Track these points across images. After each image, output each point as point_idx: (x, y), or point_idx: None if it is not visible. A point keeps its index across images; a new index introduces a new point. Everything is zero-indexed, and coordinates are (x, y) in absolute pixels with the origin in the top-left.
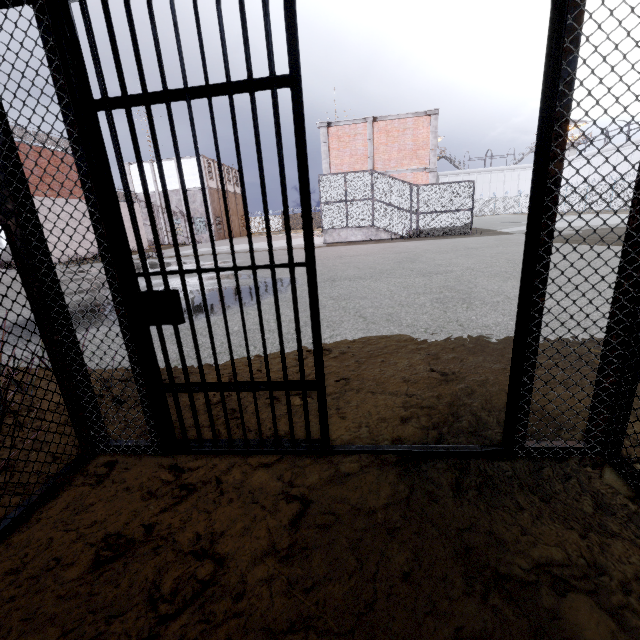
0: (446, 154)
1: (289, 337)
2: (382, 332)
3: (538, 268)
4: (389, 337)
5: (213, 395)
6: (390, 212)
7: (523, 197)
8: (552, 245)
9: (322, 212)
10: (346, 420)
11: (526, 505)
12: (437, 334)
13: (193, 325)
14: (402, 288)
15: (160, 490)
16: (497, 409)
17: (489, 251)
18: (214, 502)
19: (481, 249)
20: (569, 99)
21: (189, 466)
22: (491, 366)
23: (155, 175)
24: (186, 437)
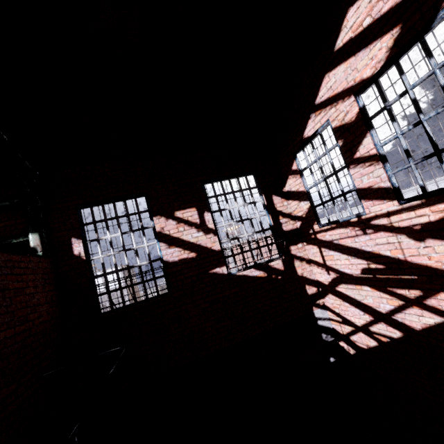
0: None
1: None
2: None
3: None
4: None
5: None
6: None
7: None
8: None
9: None
10: None
11: None
12: None
13: None
14: None
15: None
16: None
17: None
18: None
19: None
20: None
21: None
22: None
23: None
24: None
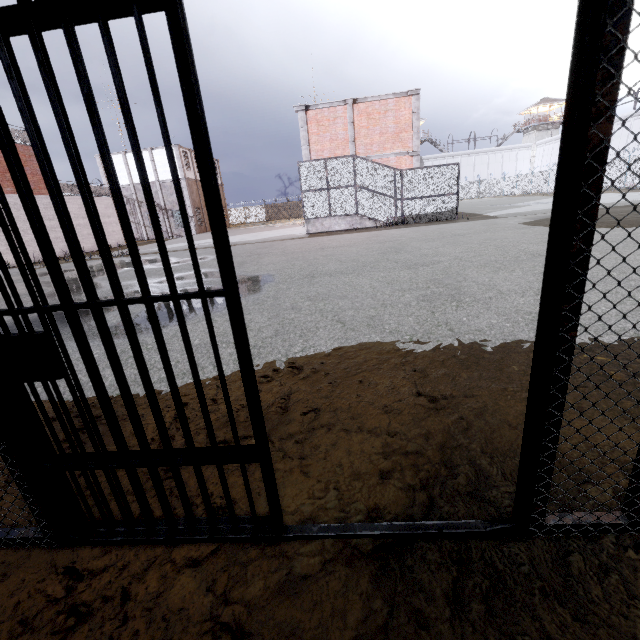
0: (429, 137)
1: (255, 351)
2: (362, 341)
3: (568, 290)
4: (369, 348)
5: (151, 440)
6: (374, 199)
7: (507, 179)
8: (590, 255)
9: (303, 201)
10: (310, 478)
11: (555, 631)
12: (424, 342)
13: (76, 380)
14: (386, 284)
15: (40, 616)
16: (500, 452)
17: (477, 237)
18: (110, 639)
19: (468, 235)
20: (627, 11)
21: (91, 567)
22: (489, 386)
23: (129, 167)
24: (93, 520)
